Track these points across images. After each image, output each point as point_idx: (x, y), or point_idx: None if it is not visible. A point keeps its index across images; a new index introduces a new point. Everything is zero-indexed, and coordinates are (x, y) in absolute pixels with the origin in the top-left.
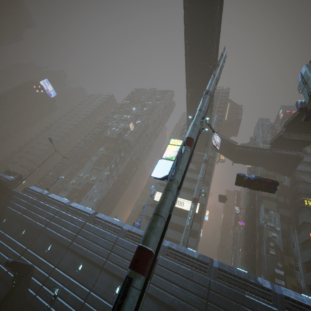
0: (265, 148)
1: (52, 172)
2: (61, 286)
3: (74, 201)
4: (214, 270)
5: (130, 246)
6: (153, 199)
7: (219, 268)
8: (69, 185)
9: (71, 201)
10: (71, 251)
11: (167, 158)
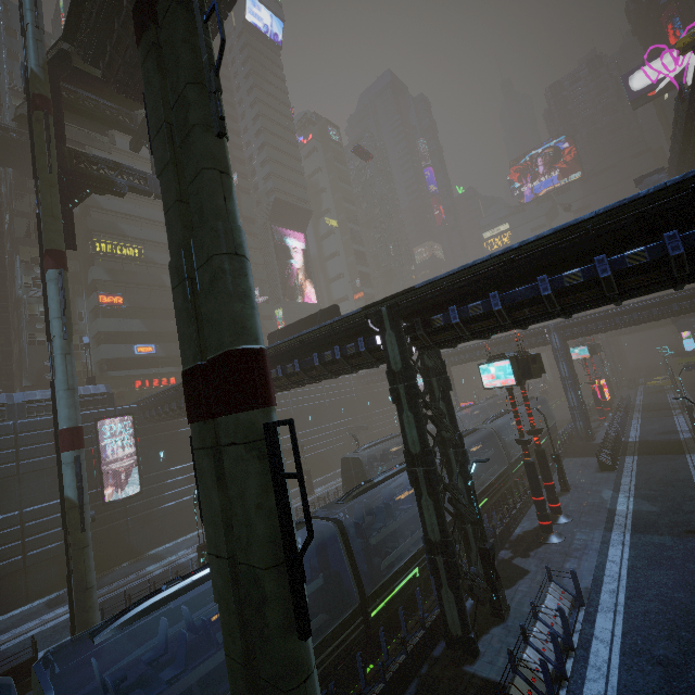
0: (5, 127)
1: None
2: None
3: None
4: None
5: None
6: None
7: None
8: None
9: None
10: None
11: None
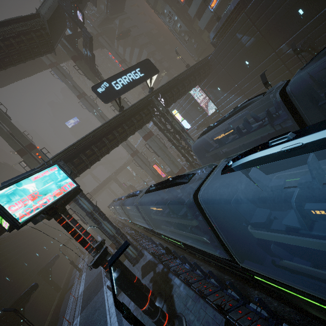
0: None
1: None
2: None
3: None
4: None
5: (154, 131)
6: None
7: None
8: None
9: None
10: None
11: None
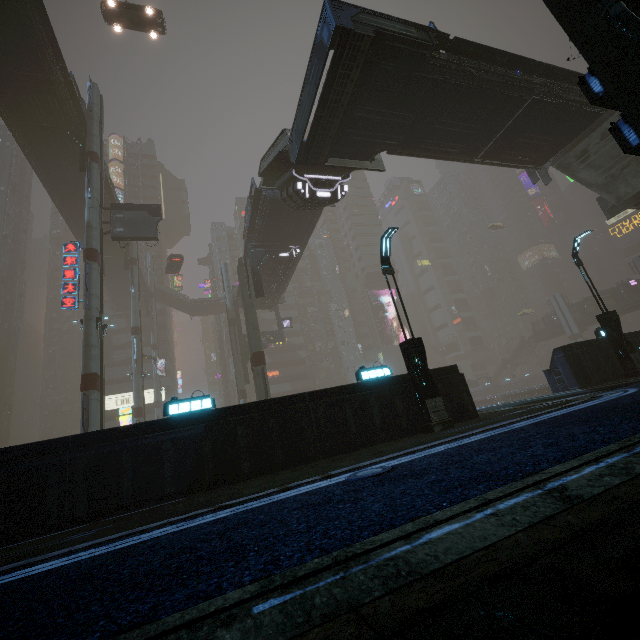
0: (220, 299)
1: None
2: None
3: None
4: None
5: None
6: None
7: None
8: None
9: None
10: None
11: None
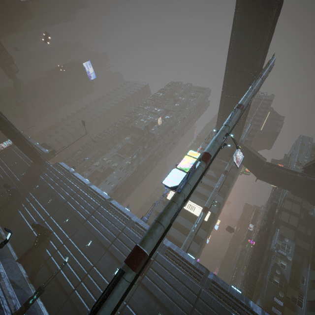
0: (296, 172)
1: (80, 151)
2: (71, 255)
3: (95, 182)
4: (207, 281)
5: (134, 237)
6: (166, 197)
7: (213, 281)
8: (92, 167)
9: (92, 181)
10: (84, 228)
11: (181, 169)
